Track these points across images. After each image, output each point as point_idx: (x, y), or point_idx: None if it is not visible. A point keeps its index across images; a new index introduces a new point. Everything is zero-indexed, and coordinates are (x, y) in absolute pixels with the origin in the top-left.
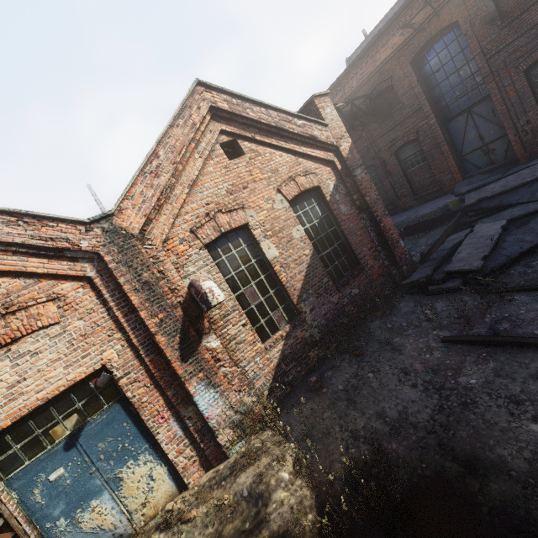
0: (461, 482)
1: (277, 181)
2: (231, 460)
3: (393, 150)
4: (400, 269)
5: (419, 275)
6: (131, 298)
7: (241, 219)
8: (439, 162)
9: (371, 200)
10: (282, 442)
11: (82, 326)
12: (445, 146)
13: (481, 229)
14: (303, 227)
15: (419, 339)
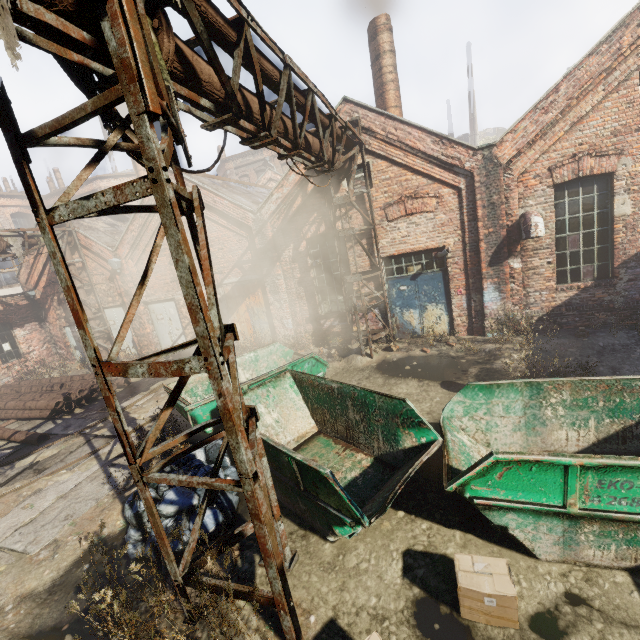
0: None
1: None
2: (486, 337)
3: None
4: None
5: None
6: (478, 211)
7: (609, 167)
8: None
9: None
10: (525, 345)
11: (443, 219)
12: None
13: None
14: None
15: None
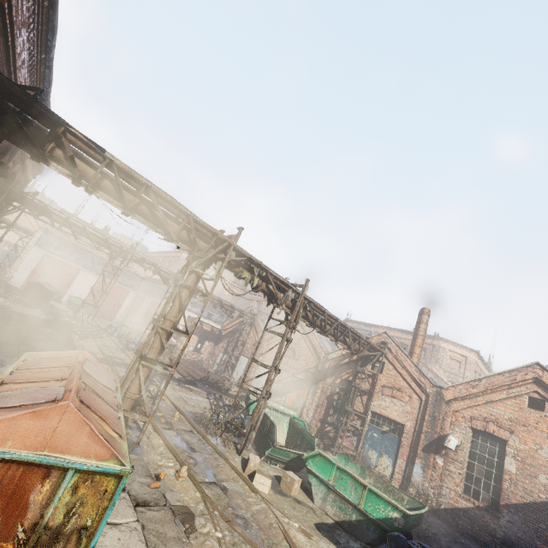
0: None
1: None
2: None
3: None
4: None
5: None
6: (426, 416)
7: (504, 435)
8: None
9: None
10: None
11: (409, 409)
12: None
13: None
14: None
15: None
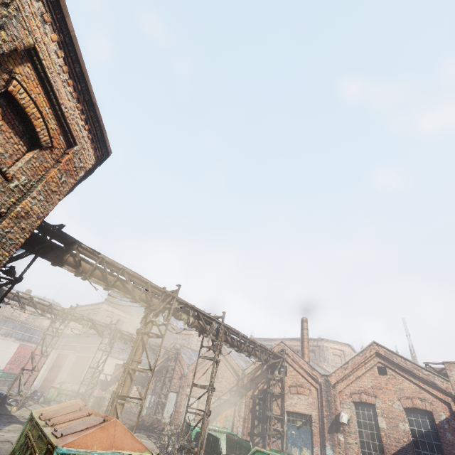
0: None
1: (400, 395)
2: None
3: None
4: None
5: None
6: (323, 402)
7: (372, 401)
8: None
9: None
10: None
11: (311, 400)
12: None
13: None
14: (411, 426)
15: None
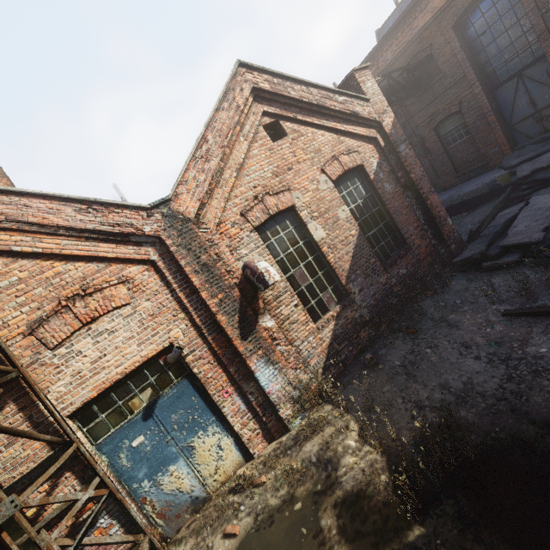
0: (540, 441)
1: (321, 162)
2: (293, 432)
3: (433, 126)
4: (448, 248)
5: (471, 252)
6: (192, 280)
7: (288, 201)
8: (484, 135)
9: (417, 177)
10: (343, 414)
11: (150, 307)
12: (491, 116)
13: (538, 201)
14: (347, 207)
15: (476, 314)
